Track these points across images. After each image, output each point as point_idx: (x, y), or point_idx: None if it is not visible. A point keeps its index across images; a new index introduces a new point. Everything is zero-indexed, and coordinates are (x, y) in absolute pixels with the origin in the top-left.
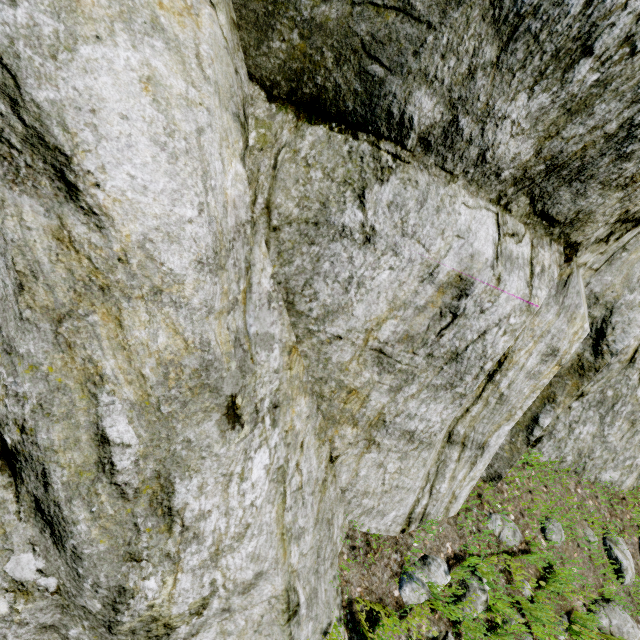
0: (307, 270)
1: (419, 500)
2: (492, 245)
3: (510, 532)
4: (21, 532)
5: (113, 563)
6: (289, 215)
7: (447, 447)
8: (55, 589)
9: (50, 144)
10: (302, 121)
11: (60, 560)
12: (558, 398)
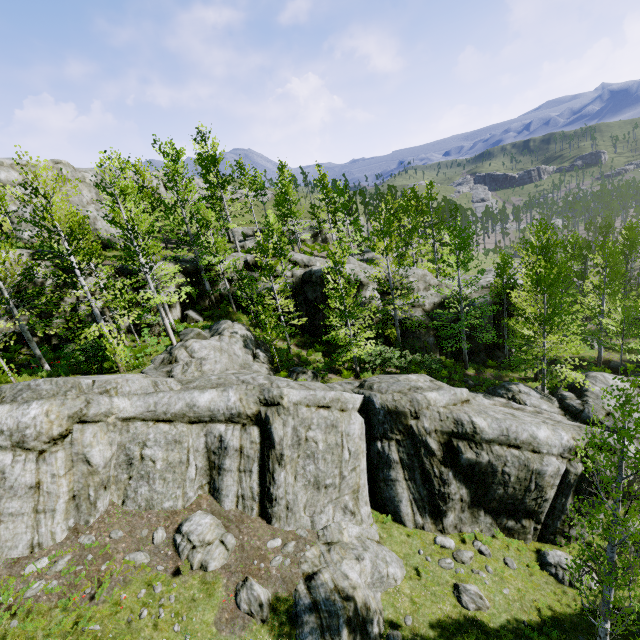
0: None
1: (34, 537)
2: (11, 460)
3: (87, 539)
4: None
5: None
6: None
7: (38, 515)
8: None
9: None
10: None
11: None
12: (91, 484)
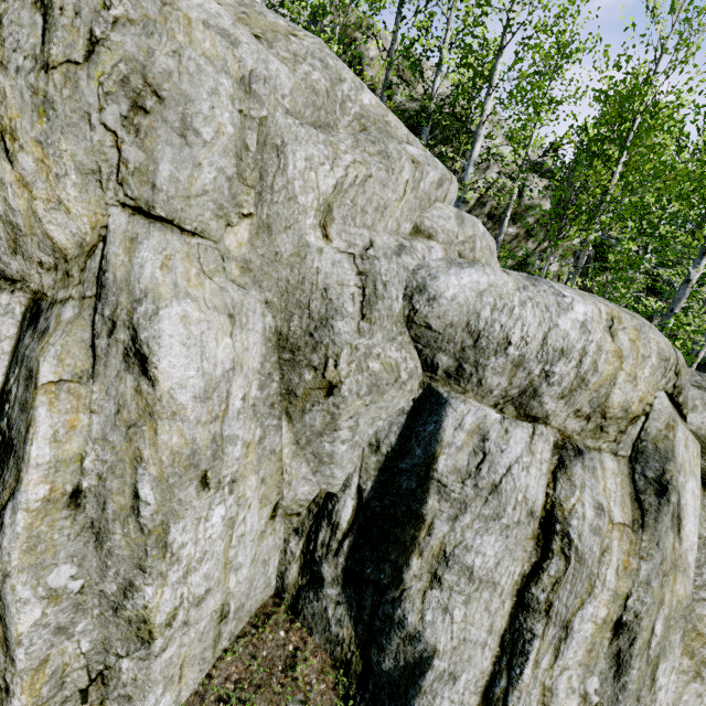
0: (701, 561)
1: None
2: None
3: None
4: (600, 664)
5: (633, 698)
6: (701, 534)
7: None
8: (594, 704)
9: (679, 516)
10: (705, 492)
11: (610, 687)
12: None
